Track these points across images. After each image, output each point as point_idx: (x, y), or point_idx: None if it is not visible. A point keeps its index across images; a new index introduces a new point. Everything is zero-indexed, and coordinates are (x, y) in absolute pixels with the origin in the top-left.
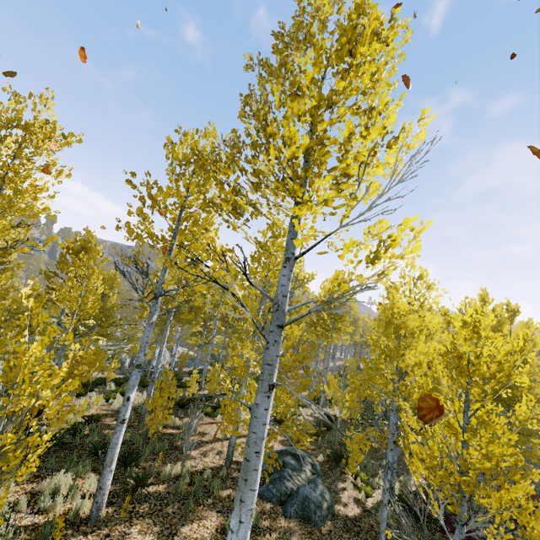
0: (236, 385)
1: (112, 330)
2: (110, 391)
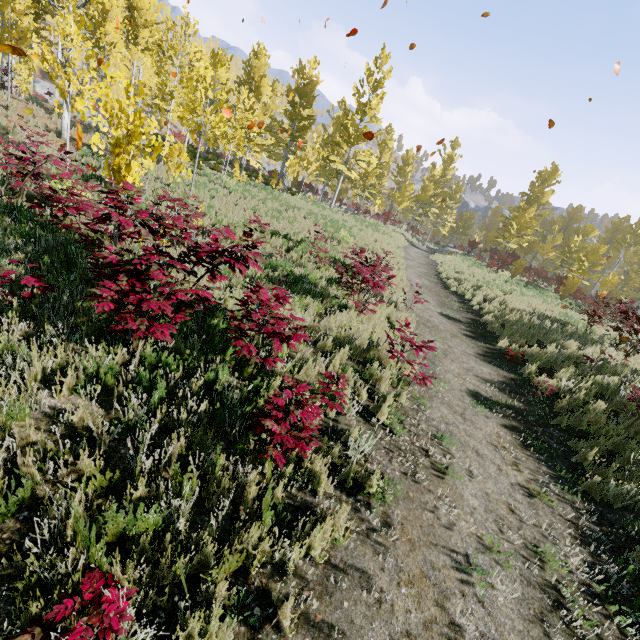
0: None
1: None
2: None
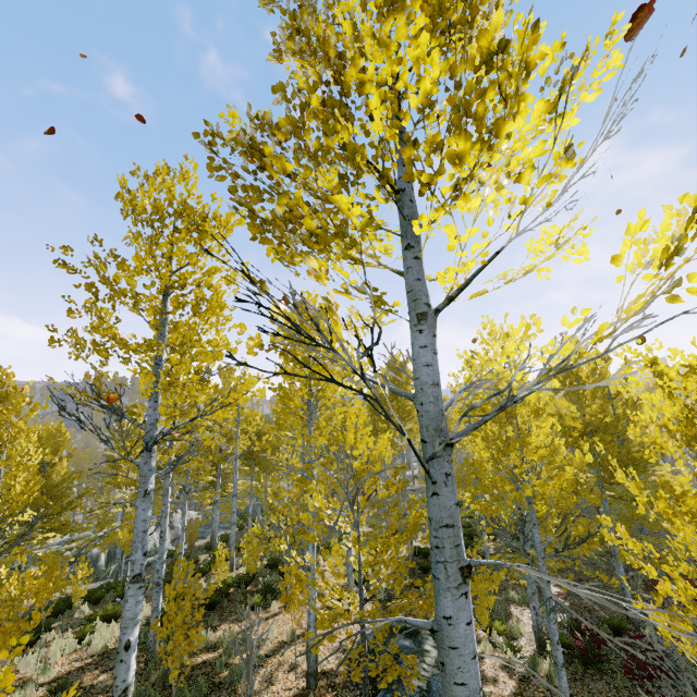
0: (307, 555)
1: (68, 514)
2: (81, 620)
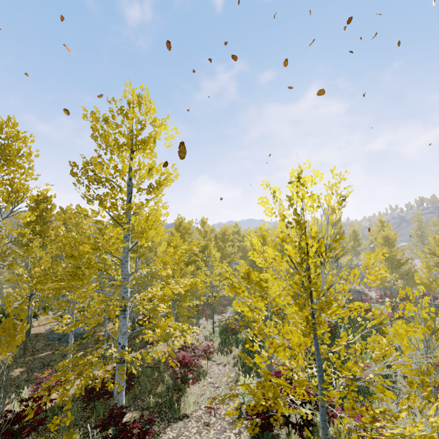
0: (17, 289)
1: None
2: None
